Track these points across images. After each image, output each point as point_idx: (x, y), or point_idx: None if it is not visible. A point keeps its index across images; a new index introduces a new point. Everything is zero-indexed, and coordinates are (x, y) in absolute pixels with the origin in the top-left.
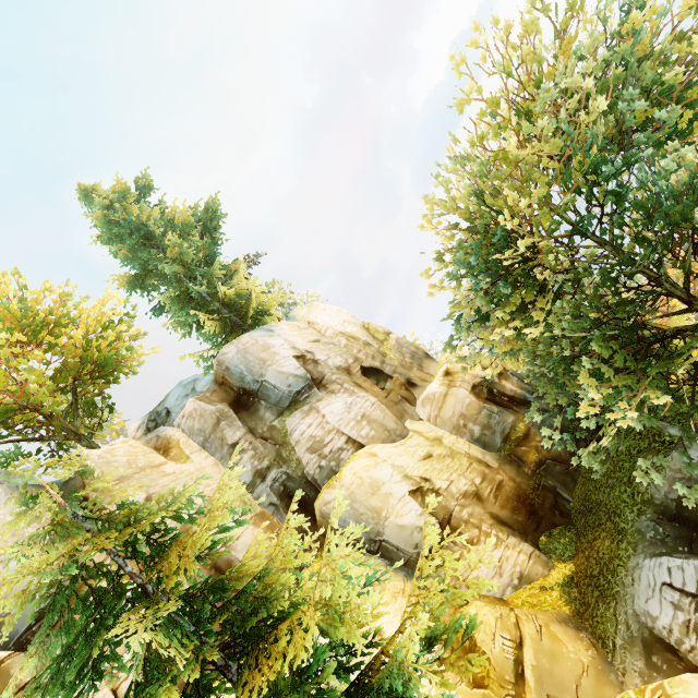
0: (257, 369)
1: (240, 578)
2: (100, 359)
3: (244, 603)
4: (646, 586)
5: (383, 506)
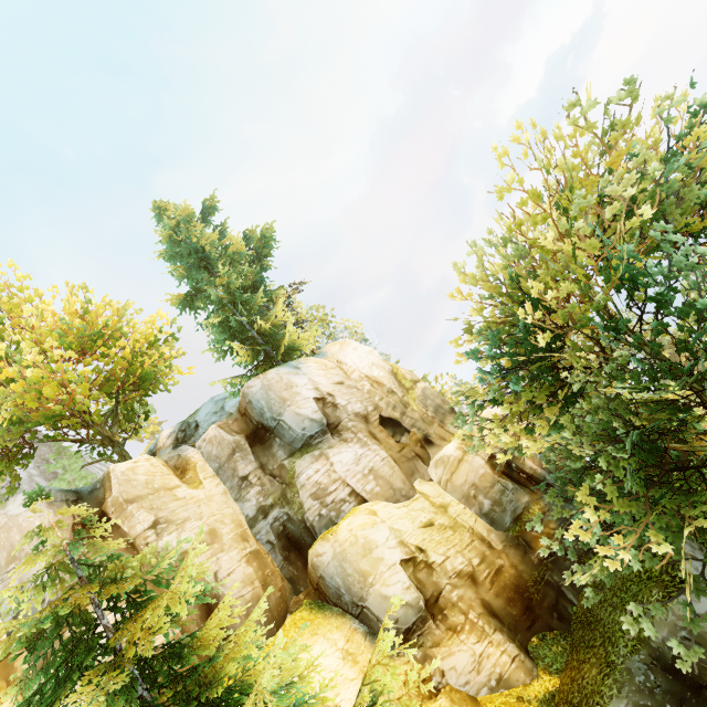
0: (277, 407)
1: (198, 649)
2: (143, 373)
3: (192, 681)
4: None
5: (371, 571)
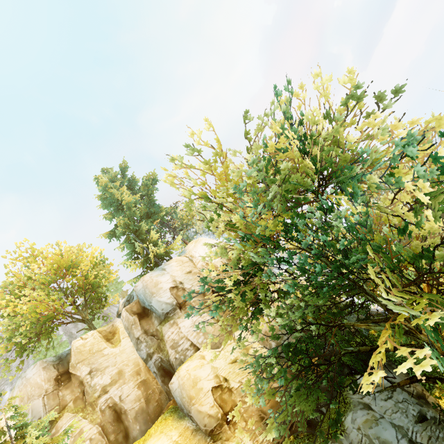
0: (148, 298)
1: None
2: (92, 282)
3: None
4: None
5: (194, 395)
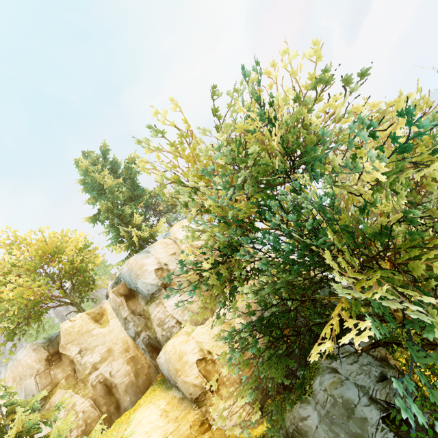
0: (134, 280)
1: None
2: (78, 267)
3: None
4: None
5: (180, 368)
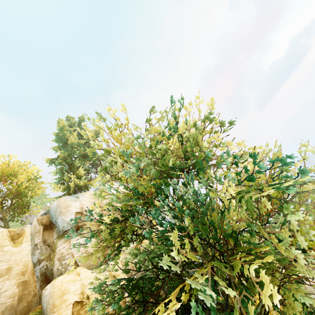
0: (57, 215)
1: None
2: (22, 191)
3: None
4: None
5: (58, 304)
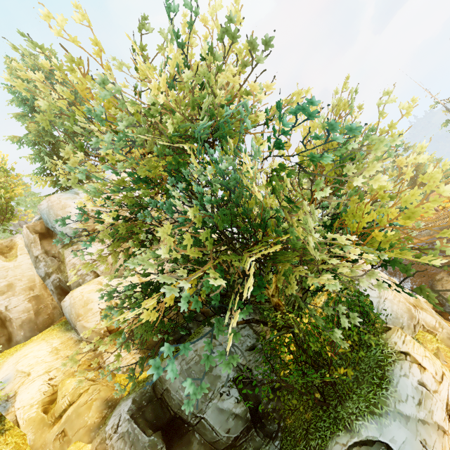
0: (52, 219)
1: None
2: None
3: None
4: (120, 409)
5: (82, 313)
